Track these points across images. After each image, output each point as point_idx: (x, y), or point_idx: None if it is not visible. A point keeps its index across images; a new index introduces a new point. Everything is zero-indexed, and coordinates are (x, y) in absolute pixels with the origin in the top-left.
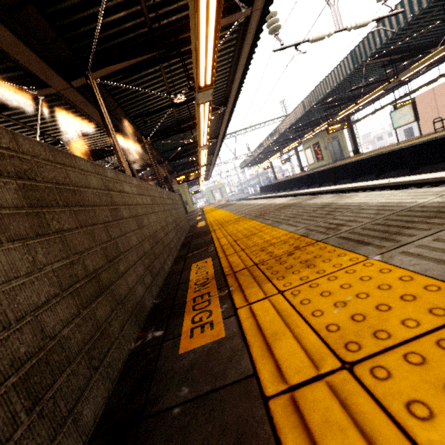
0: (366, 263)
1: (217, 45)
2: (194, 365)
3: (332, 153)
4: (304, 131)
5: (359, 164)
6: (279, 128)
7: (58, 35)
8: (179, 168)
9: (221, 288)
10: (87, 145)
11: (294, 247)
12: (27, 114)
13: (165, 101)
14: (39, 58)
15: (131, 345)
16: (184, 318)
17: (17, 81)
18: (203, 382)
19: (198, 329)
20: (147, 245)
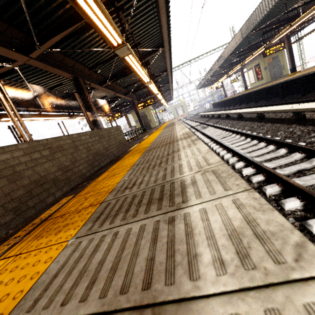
0: (62, 245)
1: (106, 16)
2: None
3: (272, 72)
4: (248, 54)
5: (289, 83)
6: (223, 55)
7: (8, 25)
8: (144, 96)
9: (26, 234)
10: (69, 89)
11: (91, 203)
12: (20, 76)
13: (111, 51)
14: None
15: None
16: None
17: None
18: None
19: None
20: (20, 192)
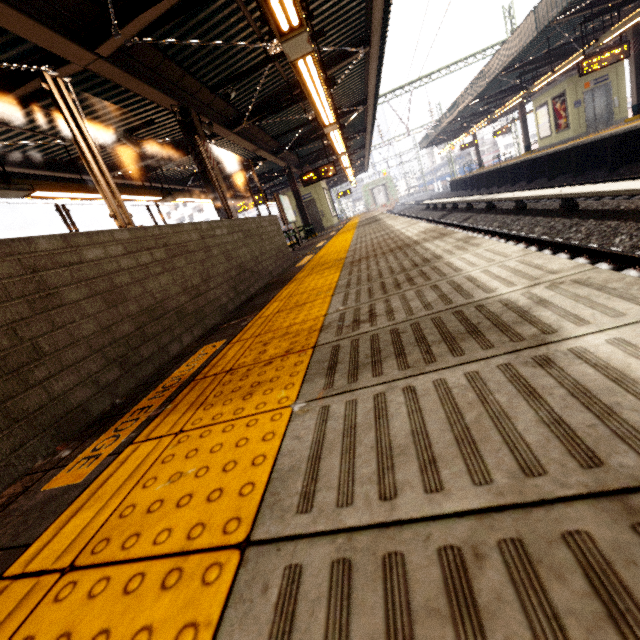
0: (280, 413)
1: None
2: (28, 511)
3: (590, 113)
4: (541, 70)
5: (632, 138)
6: (488, 71)
7: None
8: (311, 158)
9: (164, 403)
10: (164, 136)
11: (288, 349)
12: None
13: (259, 51)
14: (37, 22)
15: (36, 463)
16: (98, 439)
17: (32, 57)
18: (6, 536)
19: (84, 461)
20: (126, 327)
